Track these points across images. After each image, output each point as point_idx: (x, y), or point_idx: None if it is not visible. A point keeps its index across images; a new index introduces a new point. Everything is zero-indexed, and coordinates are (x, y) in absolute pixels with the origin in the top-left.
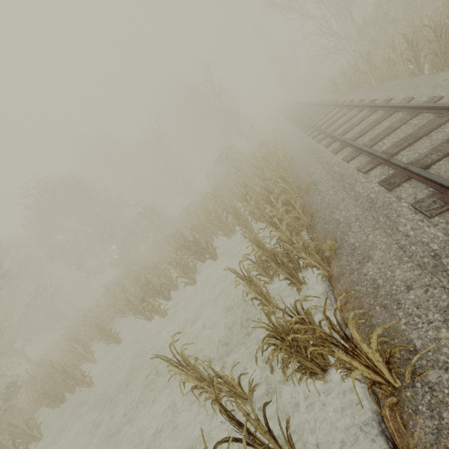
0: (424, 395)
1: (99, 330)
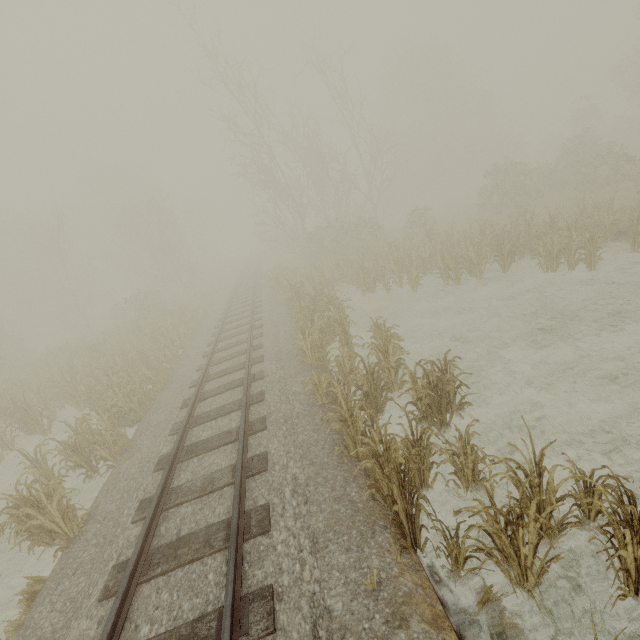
0: (77, 538)
1: None
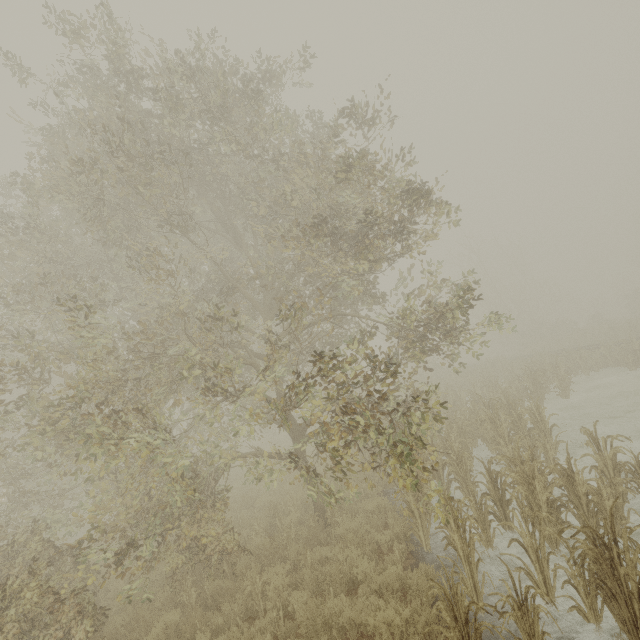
0: None
1: (503, 396)
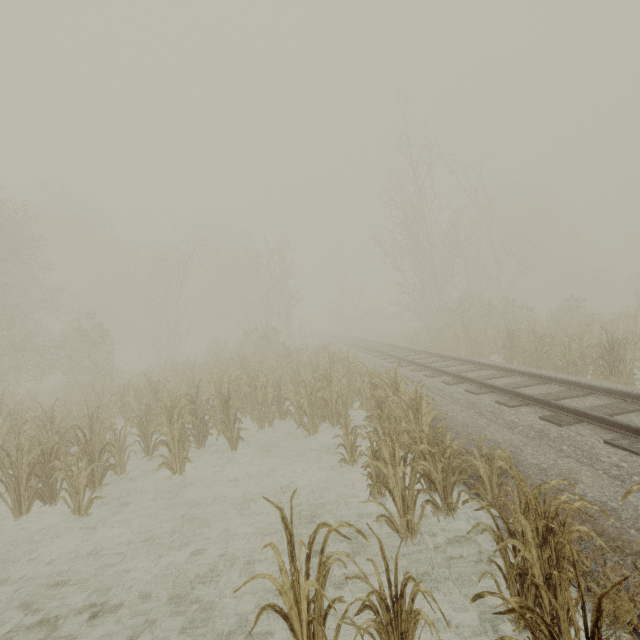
0: None
1: None
